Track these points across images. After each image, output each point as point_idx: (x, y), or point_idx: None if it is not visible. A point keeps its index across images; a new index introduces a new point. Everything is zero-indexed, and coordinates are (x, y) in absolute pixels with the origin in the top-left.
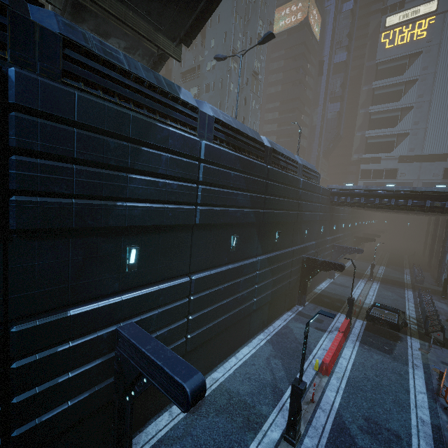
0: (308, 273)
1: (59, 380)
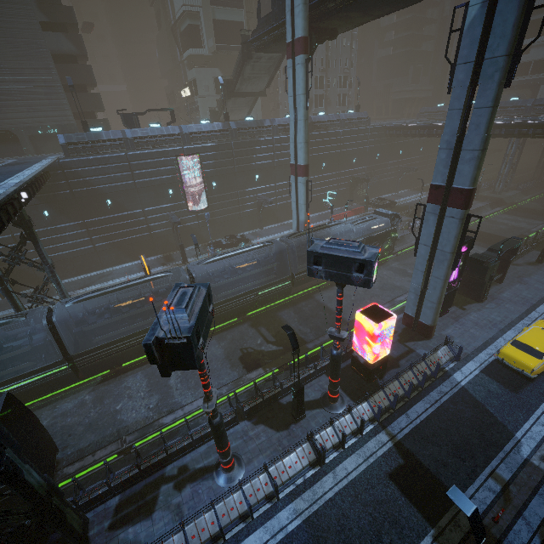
0: (352, 186)
1: (246, 204)
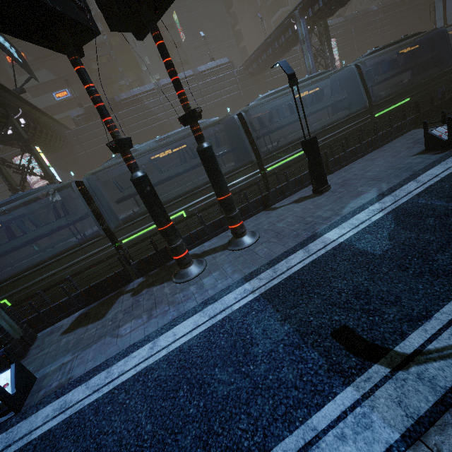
0: None
1: None
